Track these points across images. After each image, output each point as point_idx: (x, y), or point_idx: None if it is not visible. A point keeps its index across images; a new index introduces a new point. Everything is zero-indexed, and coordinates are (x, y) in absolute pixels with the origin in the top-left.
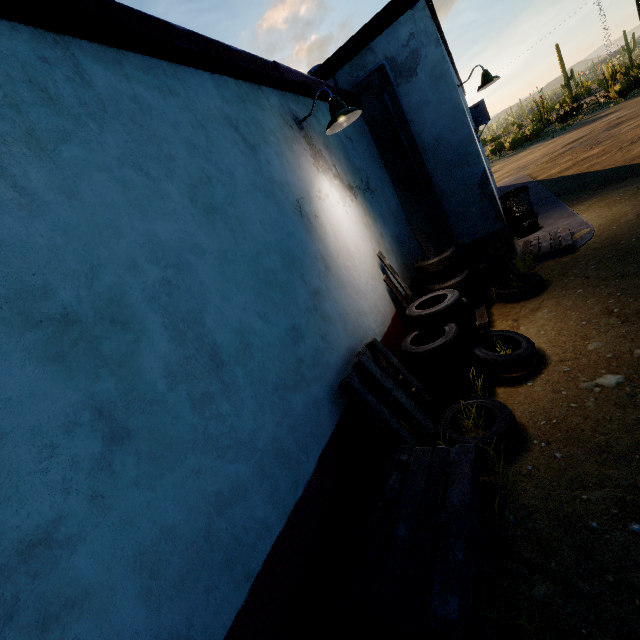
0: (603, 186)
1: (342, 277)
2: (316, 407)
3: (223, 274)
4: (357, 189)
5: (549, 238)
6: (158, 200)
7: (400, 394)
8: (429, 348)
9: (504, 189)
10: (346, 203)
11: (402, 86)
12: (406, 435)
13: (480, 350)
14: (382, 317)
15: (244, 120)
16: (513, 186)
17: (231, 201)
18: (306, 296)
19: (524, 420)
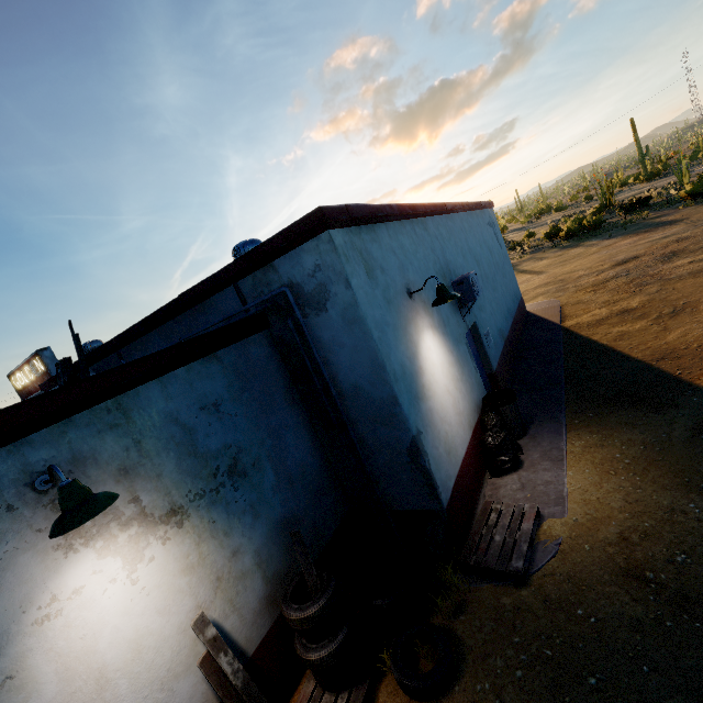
0: (615, 402)
1: None
2: None
3: None
4: (194, 501)
5: (508, 523)
6: None
7: None
8: None
9: (530, 322)
10: (142, 561)
11: (312, 317)
12: None
13: None
14: None
15: None
16: (539, 322)
17: None
18: None
19: None
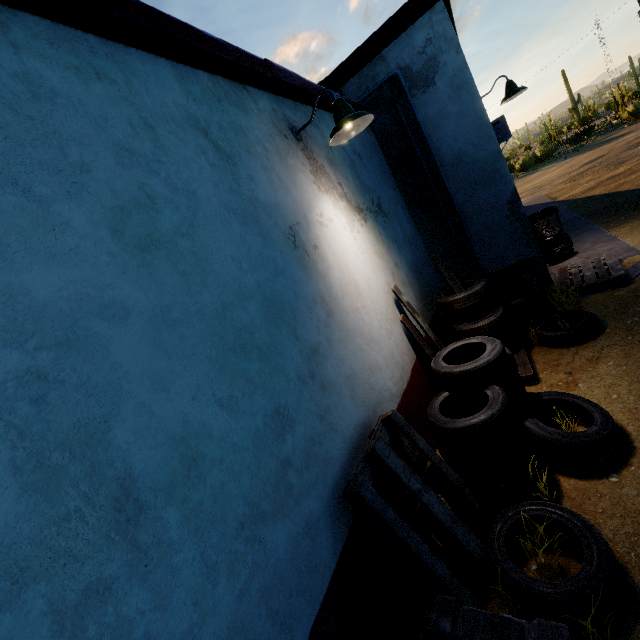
0: None
1: (349, 324)
2: (309, 536)
3: (160, 345)
4: (367, 211)
5: (592, 266)
6: (43, 233)
7: (431, 497)
8: (468, 424)
9: None
10: (354, 228)
11: (418, 97)
12: (444, 572)
13: (536, 423)
14: (400, 370)
15: (219, 123)
16: (531, 207)
17: (187, 230)
18: (298, 358)
19: (621, 548)
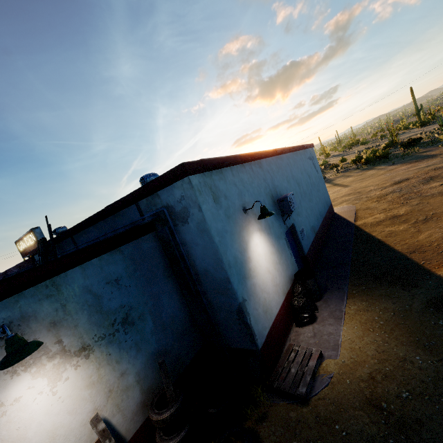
0: (380, 280)
1: None
2: None
3: None
4: (98, 341)
5: (301, 360)
6: None
7: None
8: None
9: (335, 220)
10: (60, 380)
11: (180, 226)
12: None
13: None
14: None
15: None
16: (341, 221)
17: None
18: None
19: None
